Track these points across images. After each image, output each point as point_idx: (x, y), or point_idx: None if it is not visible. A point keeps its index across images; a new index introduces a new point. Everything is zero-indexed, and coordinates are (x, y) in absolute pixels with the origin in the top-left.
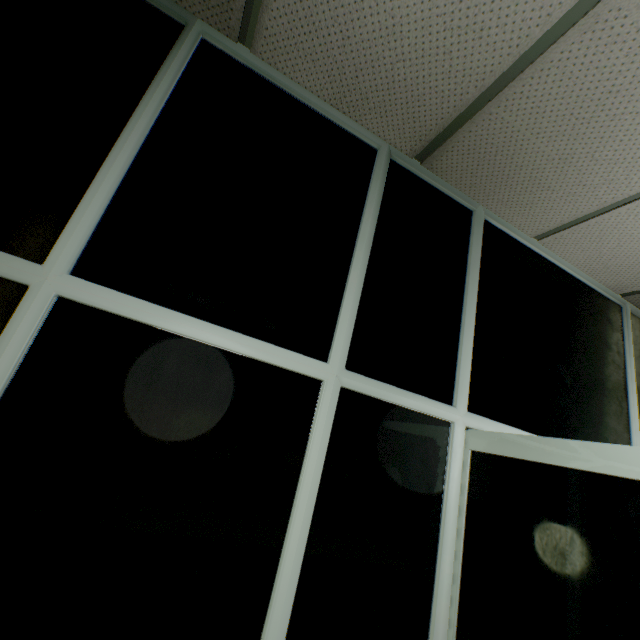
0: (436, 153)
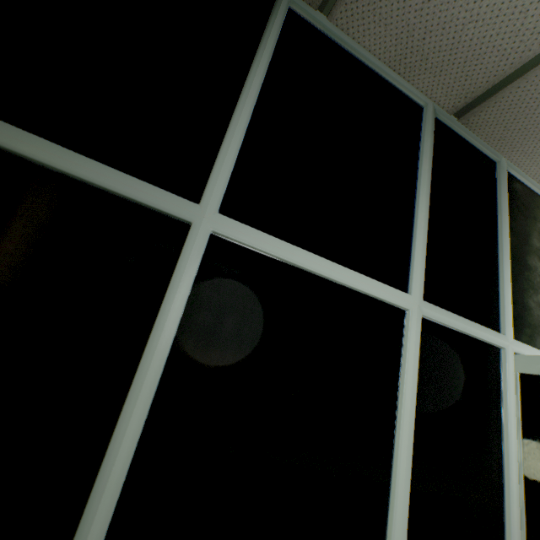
0: (476, 109)
